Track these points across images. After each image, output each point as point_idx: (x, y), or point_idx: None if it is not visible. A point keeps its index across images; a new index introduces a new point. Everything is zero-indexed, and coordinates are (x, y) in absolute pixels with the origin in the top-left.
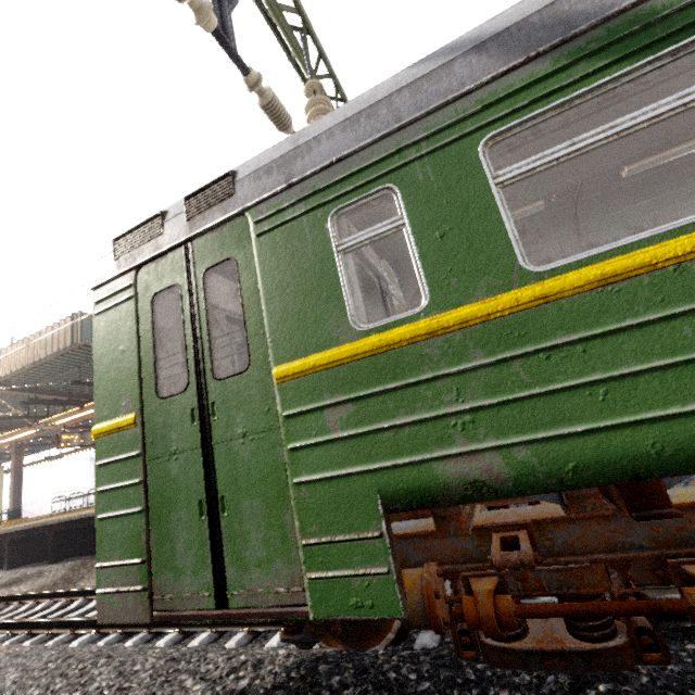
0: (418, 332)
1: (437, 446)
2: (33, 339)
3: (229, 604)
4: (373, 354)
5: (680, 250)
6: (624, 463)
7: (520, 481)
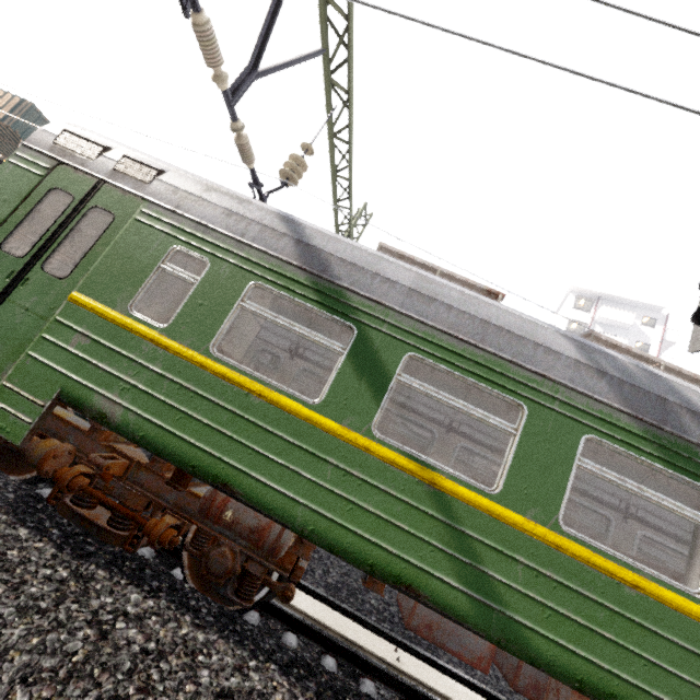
0: (148, 336)
1: (105, 388)
2: None
3: None
4: (122, 327)
5: (253, 388)
6: (160, 447)
7: (120, 427)
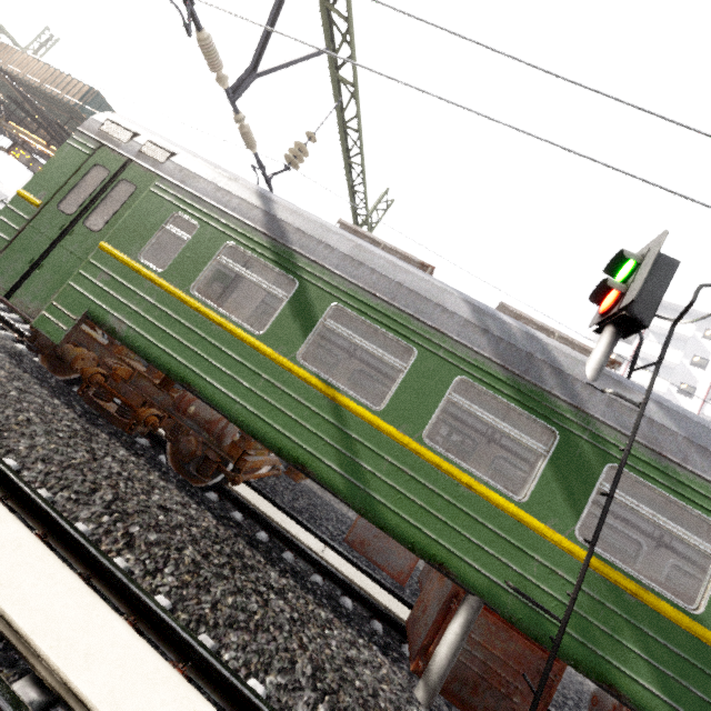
0: (149, 277)
1: (117, 312)
2: (53, 71)
3: (10, 299)
4: (132, 270)
5: (216, 320)
6: (148, 354)
7: (124, 339)
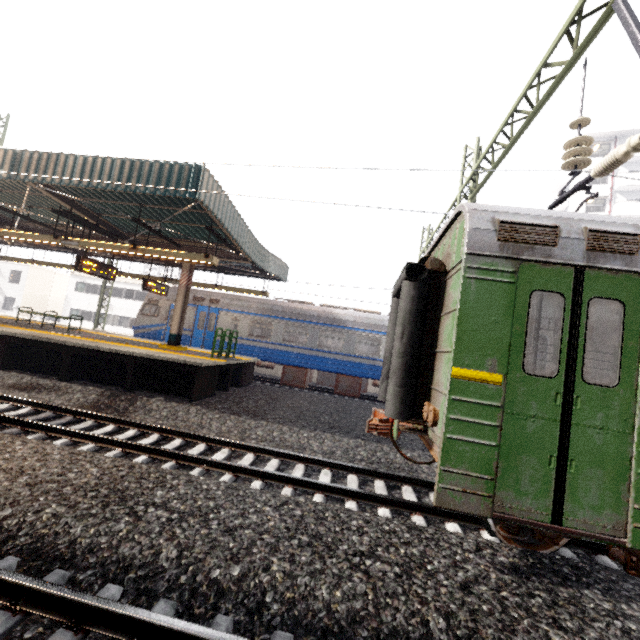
0: None
1: None
2: (129, 164)
3: (562, 523)
4: None
5: None
6: None
7: None
